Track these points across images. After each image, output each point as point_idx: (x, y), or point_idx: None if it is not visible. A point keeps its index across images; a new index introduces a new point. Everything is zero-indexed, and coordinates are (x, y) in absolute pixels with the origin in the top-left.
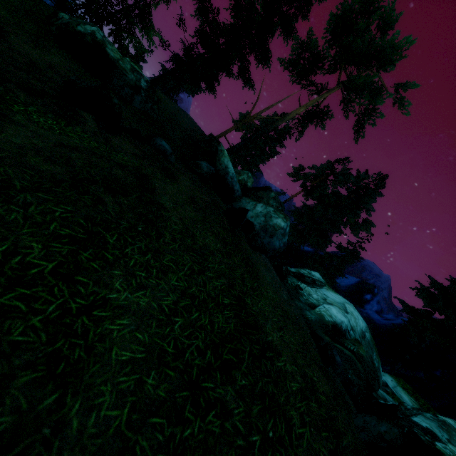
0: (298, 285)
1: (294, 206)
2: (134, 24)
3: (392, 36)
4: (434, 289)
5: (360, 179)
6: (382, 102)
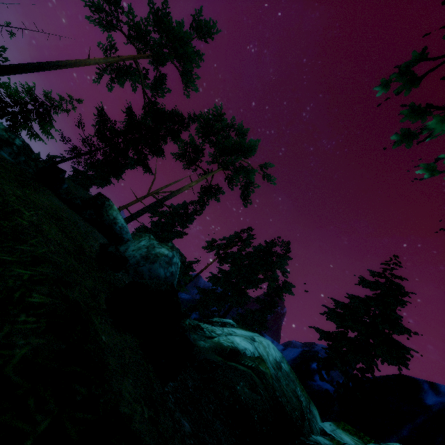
0: (199, 324)
1: (211, 272)
2: (31, 120)
3: (249, 141)
4: (340, 309)
5: (269, 248)
6: (253, 175)
